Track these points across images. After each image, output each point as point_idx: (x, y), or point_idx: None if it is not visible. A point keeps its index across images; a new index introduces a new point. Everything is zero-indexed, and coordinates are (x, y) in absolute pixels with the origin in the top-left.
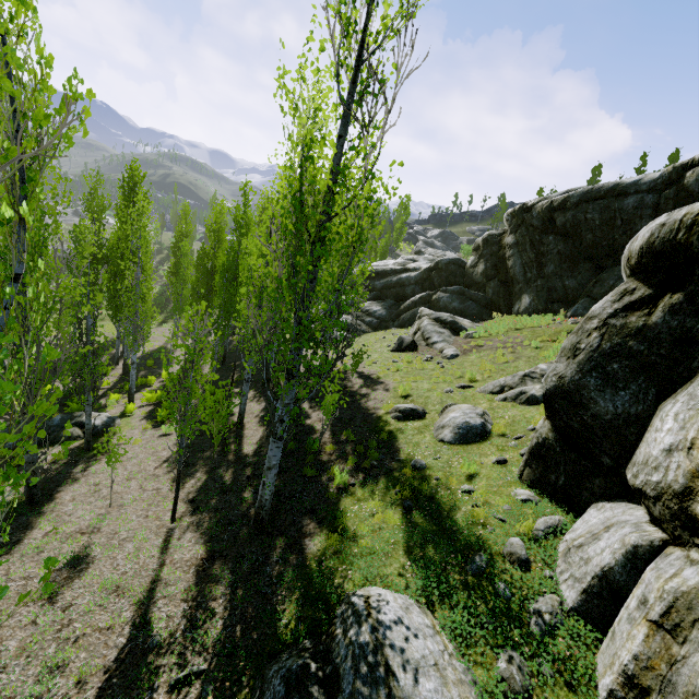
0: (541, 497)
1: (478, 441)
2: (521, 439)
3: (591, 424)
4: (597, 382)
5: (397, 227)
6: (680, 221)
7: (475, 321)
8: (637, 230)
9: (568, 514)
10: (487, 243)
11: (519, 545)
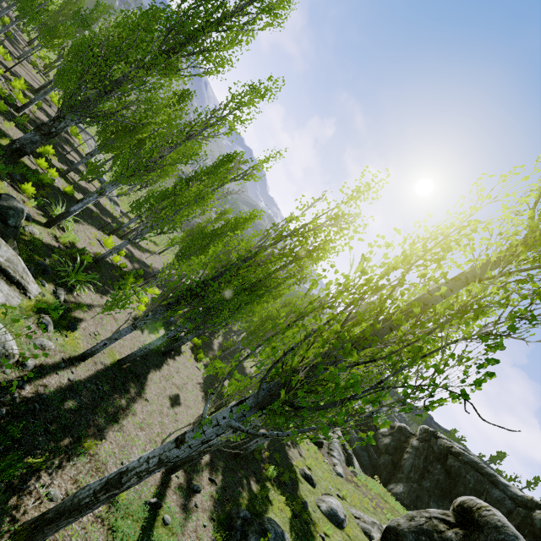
0: None
1: (336, 525)
2: None
3: None
4: (412, 539)
5: None
6: (477, 503)
7: (361, 468)
8: None
9: None
10: (401, 430)
11: None
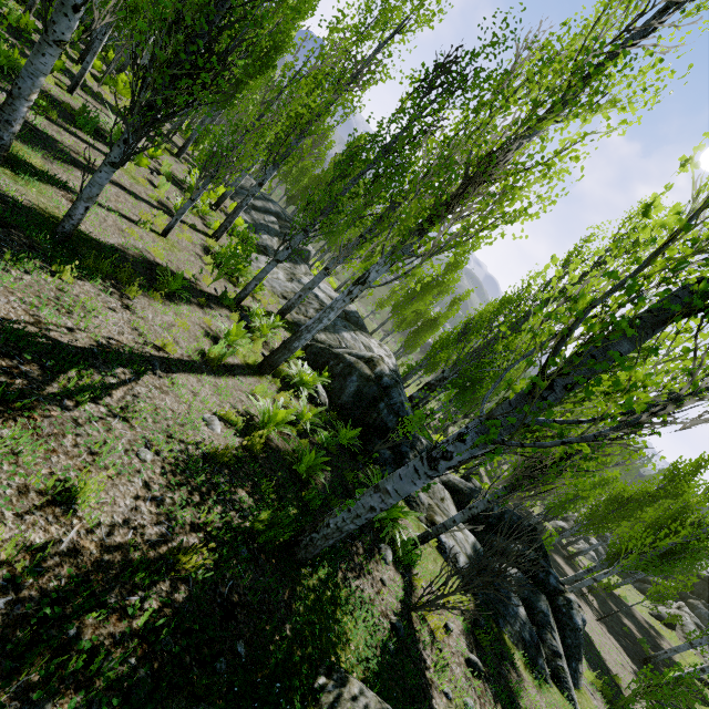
0: None
1: None
2: None
3: None
4: None
5: None
6: None
7: None
8: None
9: None
10: None
11: None
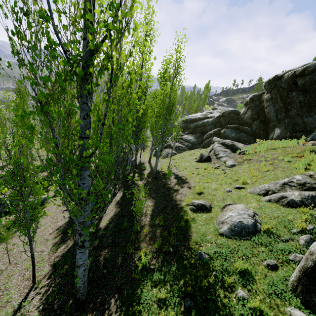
0: None
1: (250, 239)
2: (287, 242)
3: None
4: None
5: (203, 97)
6: None
7: (245, 144)
8: None
9: None
10: (252, 100)
11: None
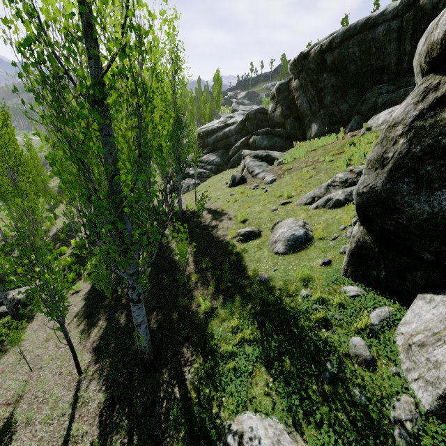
0: (366, 290)
1: (305, 248)
2: (337, 239)
3: (407, 225)
4: (411, 187)
5: (215, 96)
6: None
7: (282, 151)
8: (387, 53)
9: (394, 303)
10: (280, 91)
11: (362, 346)
